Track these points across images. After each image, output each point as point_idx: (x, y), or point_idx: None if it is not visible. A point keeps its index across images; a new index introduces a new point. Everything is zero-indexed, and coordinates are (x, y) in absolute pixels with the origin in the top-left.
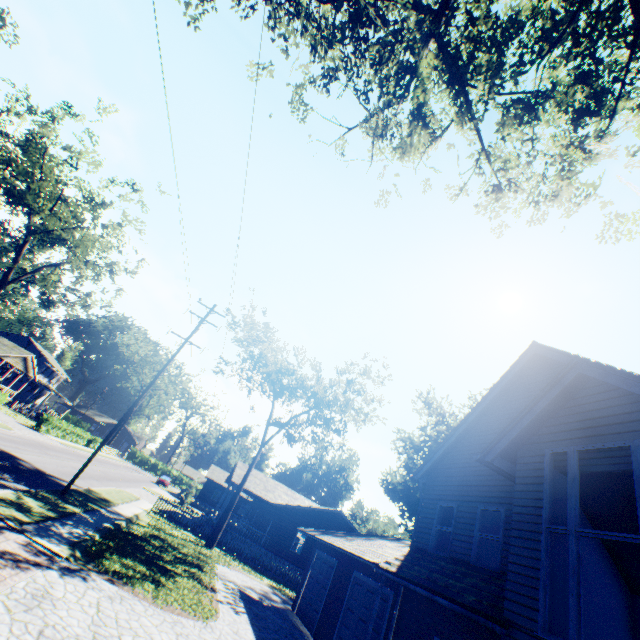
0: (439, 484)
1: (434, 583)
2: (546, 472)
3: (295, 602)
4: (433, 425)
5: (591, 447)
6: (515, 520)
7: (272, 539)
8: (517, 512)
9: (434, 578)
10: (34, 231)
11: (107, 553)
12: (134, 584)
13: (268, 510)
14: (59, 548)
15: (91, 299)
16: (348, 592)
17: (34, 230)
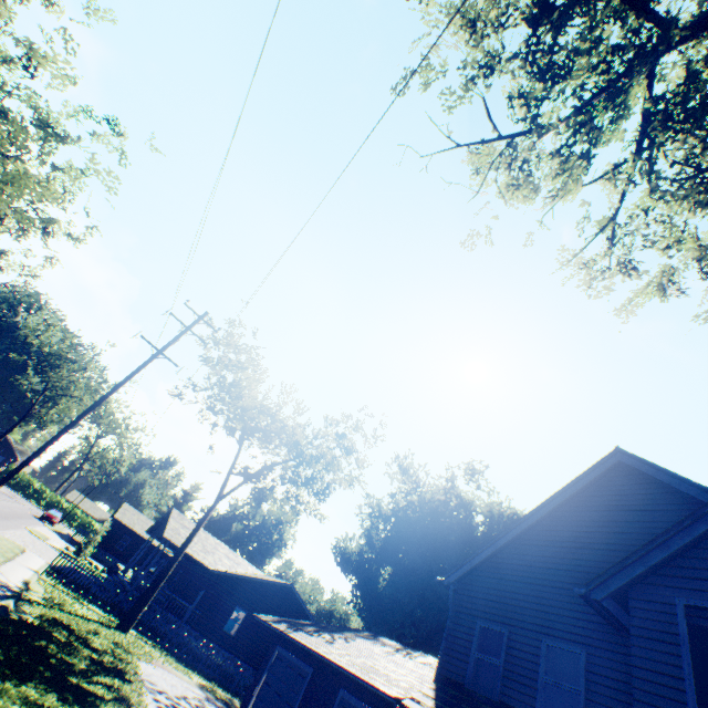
0: (477, 596)
1: None
2: (682, 630)
3: None
4: (405, 494)
5: None
6: (639, 688)
7: (202, 615)
8: (641, 677)
9: None
10: None
11: None
12: None
13: (199, 574)
14: None
15: (7, 260)
16: None
17: None
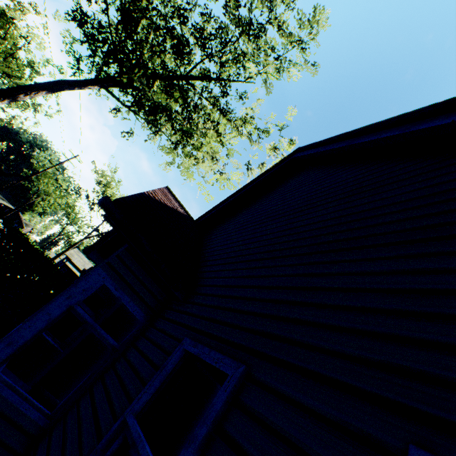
0: None
1: None
2: None
3: None
4: None
5: None
6: None
7: None
8: None
9: None
10: None
11: None
12: None
13: None
14: None
15: (15, 121)
16: None
17: None
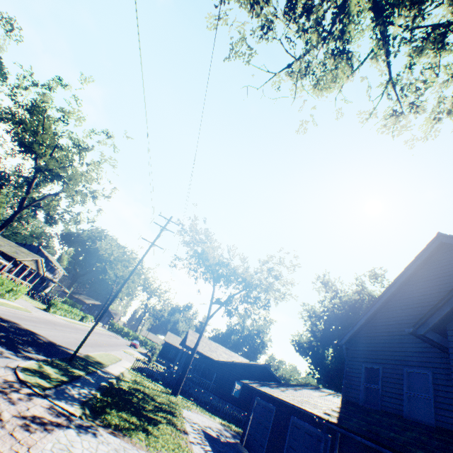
0: (361, 349)
1: (377, 436)
2: None
3: (242, 437)
4: (329, 299)
5: None
6: None
7: (217, 387)
8: None
9: (375, 431)
10: (40, 170)
11: (107, 409)
12: (131, 435)
13: (212, 365)
14: (73, 408)
15: (80, 217)
16: (288, 433)
17: (40, 169)
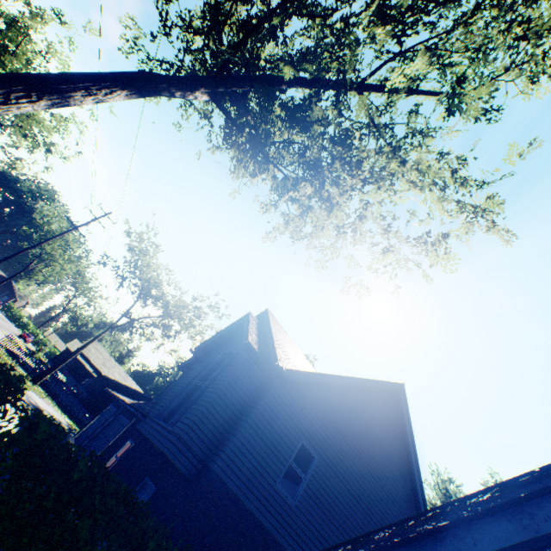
0: (188, 372)
1: (139, 407)
2: (209, 361)
3: (78, 432)
4: None
5: (227, 352)
6: (185, 379)
7: (92, 400)
8: (188, 376)
9: (143, 406)
10: None
11: None
12: None
13: (102, 382)
14: None
15: (19, 164)
16: (110, 424)
17: None
